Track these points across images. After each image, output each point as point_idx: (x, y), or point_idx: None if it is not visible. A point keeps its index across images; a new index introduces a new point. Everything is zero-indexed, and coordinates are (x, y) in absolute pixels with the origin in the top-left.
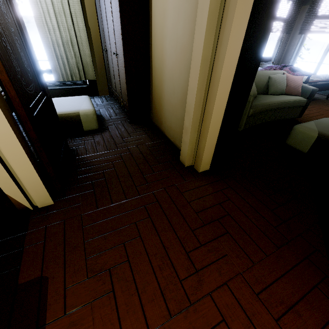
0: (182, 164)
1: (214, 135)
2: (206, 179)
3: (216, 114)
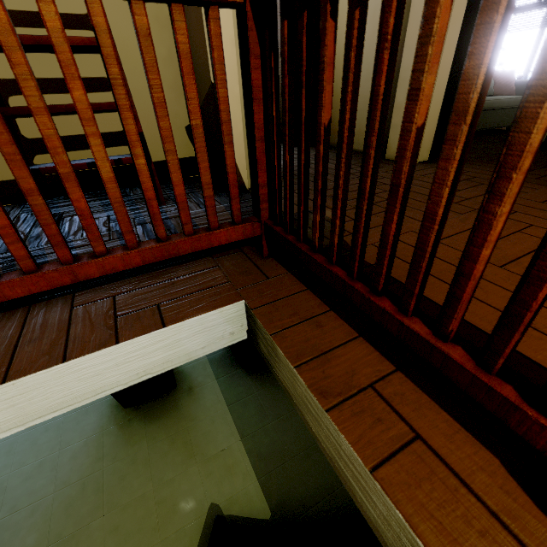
0: (390, 161)
1: (437, 104)
2: (430, 165)
3: (443, 71)
